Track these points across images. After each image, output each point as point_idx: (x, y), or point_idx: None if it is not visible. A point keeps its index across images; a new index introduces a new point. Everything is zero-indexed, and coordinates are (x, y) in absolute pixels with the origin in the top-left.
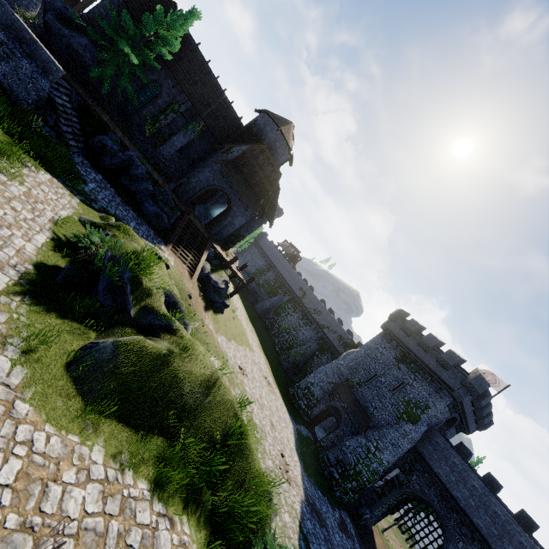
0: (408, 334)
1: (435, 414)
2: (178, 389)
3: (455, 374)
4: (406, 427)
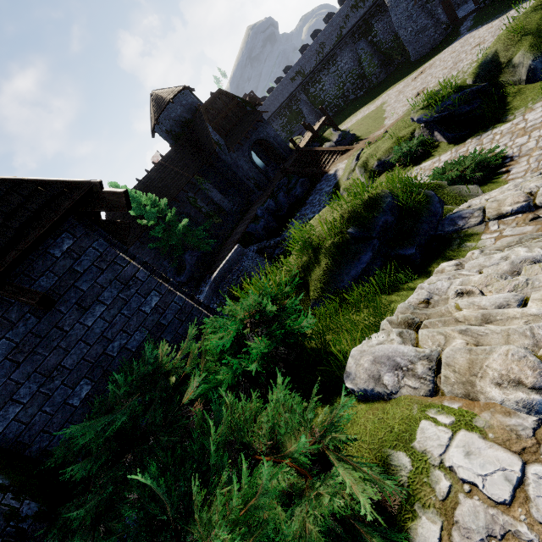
0: None
1: None
2: None
3: None
4: None
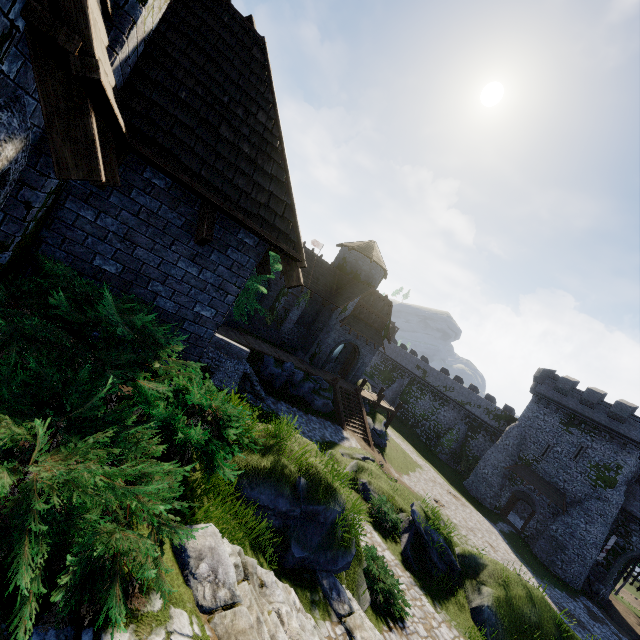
0: (565, 395)
1: (629, 471)
2: (526, 615)
3: (634, 425)
4: (606, 494)
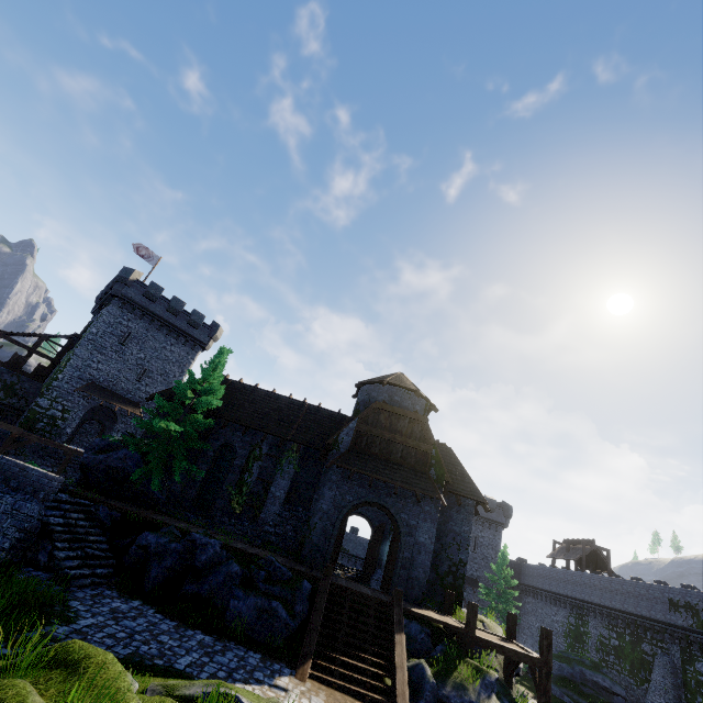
0: None
1: None
2: None
3: None
4: None
